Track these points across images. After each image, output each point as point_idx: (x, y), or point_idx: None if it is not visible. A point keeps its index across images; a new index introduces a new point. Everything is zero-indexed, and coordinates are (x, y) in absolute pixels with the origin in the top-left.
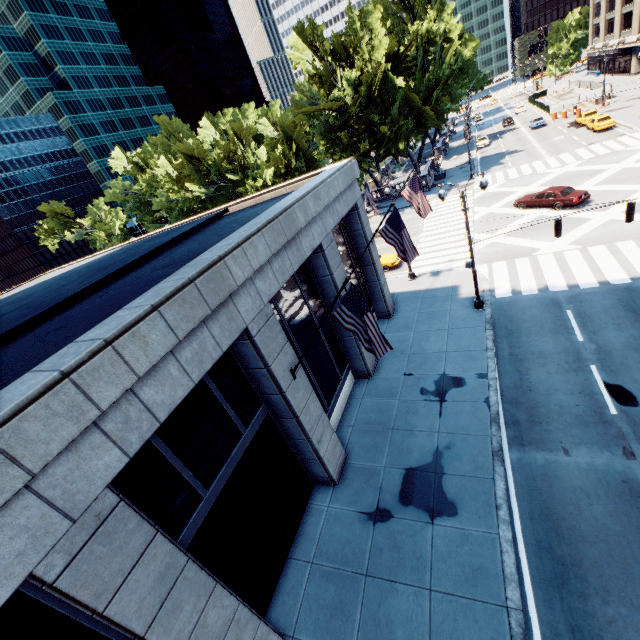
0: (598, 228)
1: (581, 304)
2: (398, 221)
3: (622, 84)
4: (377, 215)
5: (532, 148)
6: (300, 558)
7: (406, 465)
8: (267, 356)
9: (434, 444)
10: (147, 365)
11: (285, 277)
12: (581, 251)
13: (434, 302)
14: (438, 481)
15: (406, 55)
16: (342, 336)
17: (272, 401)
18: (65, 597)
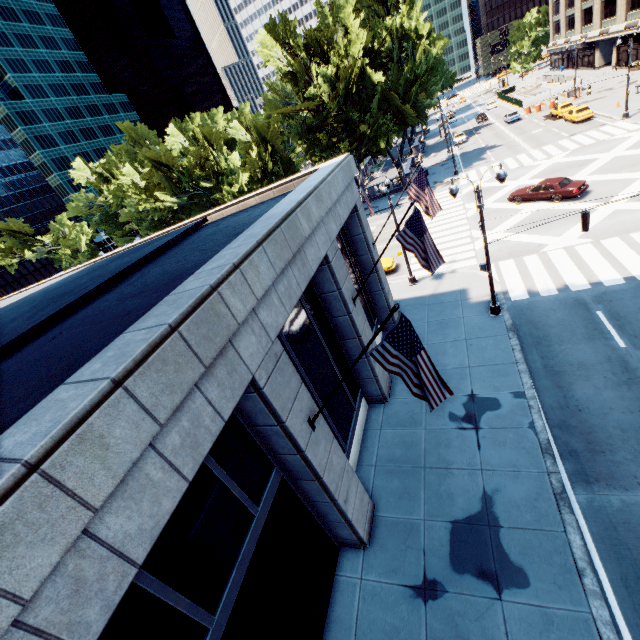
0: (606, 219)
1: (611, 304)
2: (419, 223)
3: (589, 77)
4: None
5: (512, 142)
6: None
7: (450, 516)
8: (280, 410)
9: (479, 486)
10: (109, 484)
11: (292, 301)
12: (594, 245)
13: (443, 309)
14: (495, 537)
15: (382, 50)
16: (353, 358)
17: (287, 461)
18: None
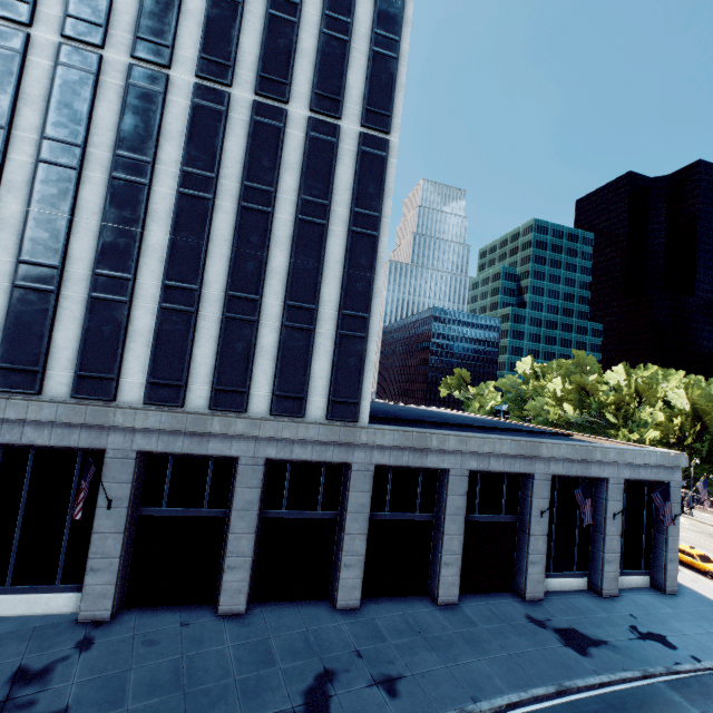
0: None
1: None
2: (666, 494)
3: None
4: None
5: None
6: (483, 598)
7: (576, 628)
8: (534, 492)
9: (606, 639)
10: (498, 451)
11: (568, 473)
12: None
13: None
14: (588, 644)
15: None
16: (594, 547)
17: (523, 517)
18: (446, 482)
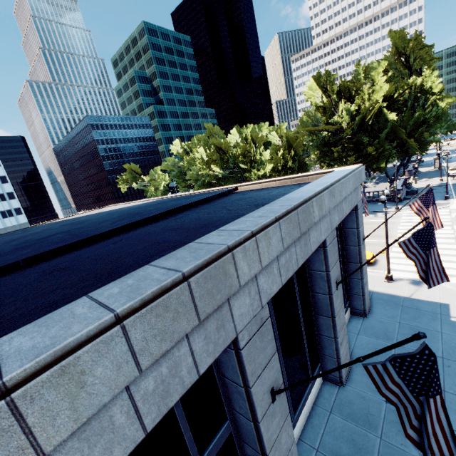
0: None
1: None
2: (429, 237)
3: None
4: None
5: None
6: None
7: None
8: (250, 374)
9: None
10: (68, 426)
11: (288, 273)
12: None
13: (418, 315)
14: None
15: (399, 99)
16: (321, 333)
17: (240, 420)
18: None
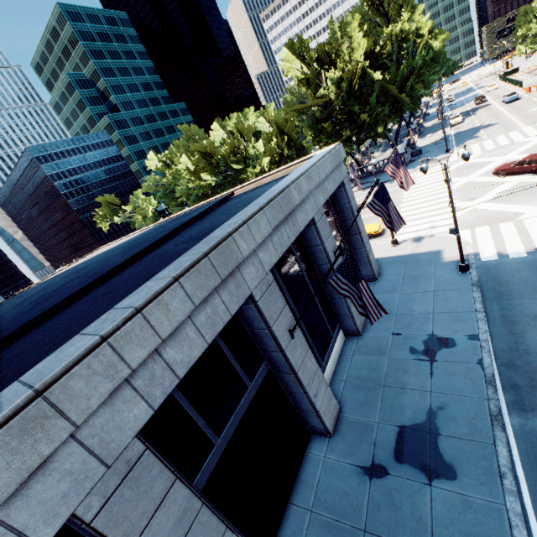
0: None
1: None
2: (384, 194)
3: None
4: (359, 190)
5: (507, 120)
6: (300, 505)
7: (399, 422)
8: (269, 318)
9: (427, 403)
10: (169, 329)
11: (283, 248)
12: None
13: (418, 266)
14: (433, 441)
15: (382, 53)
16: (333, 298)
17: (273, 358)
18: (100, 535)
